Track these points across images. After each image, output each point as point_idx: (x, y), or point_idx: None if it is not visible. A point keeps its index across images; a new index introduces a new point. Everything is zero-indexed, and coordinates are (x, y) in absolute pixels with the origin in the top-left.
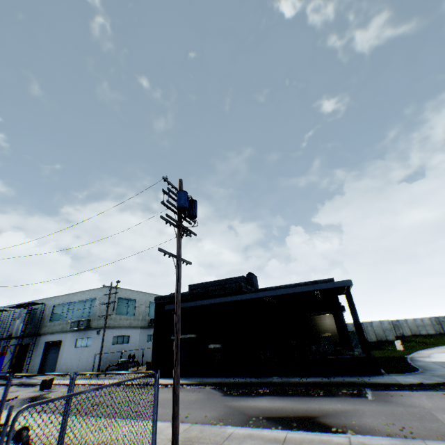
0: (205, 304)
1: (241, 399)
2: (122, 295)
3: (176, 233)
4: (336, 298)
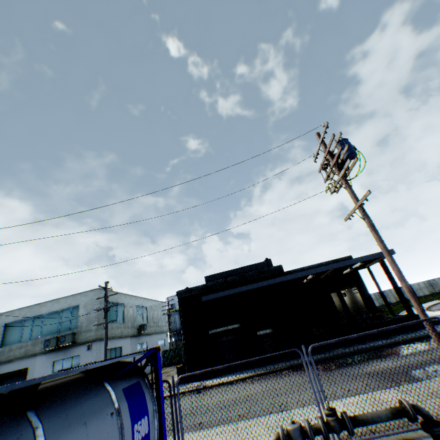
0: (252, 288)
1: (356, 368)
2: (111, 299)
3: (344, 184)
4: (357, 273)
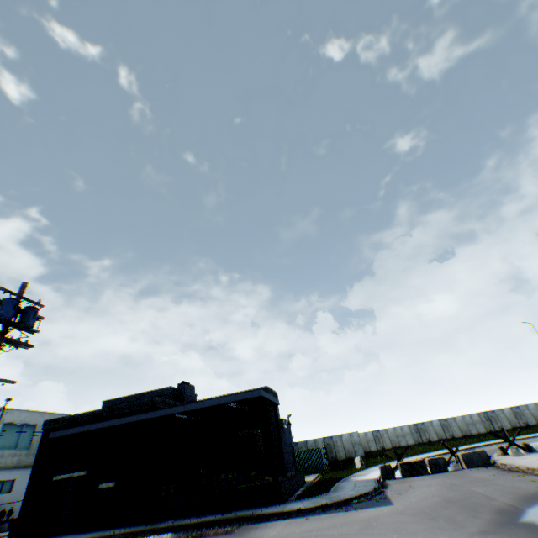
0: (102, 427)
1: None
2: (14, 419)
3: None
4: None
